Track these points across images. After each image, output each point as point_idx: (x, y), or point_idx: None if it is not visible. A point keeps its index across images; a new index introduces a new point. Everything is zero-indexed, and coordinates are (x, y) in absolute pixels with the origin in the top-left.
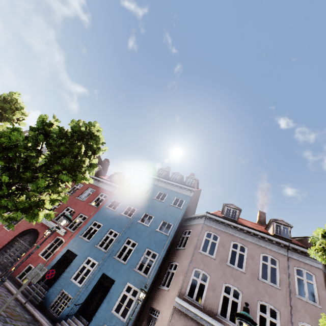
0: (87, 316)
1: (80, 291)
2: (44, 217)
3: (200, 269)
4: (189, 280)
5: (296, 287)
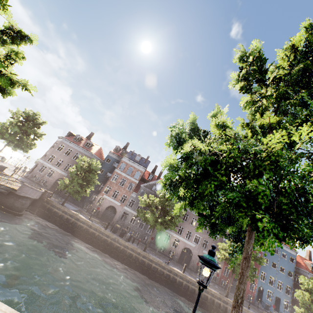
0: (274, 309)
1: (272, 303)
2: None
3: None
4: None
5: None
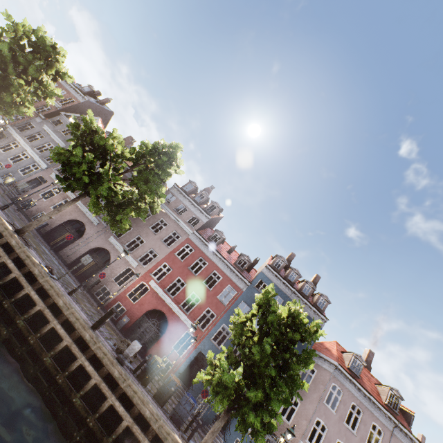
0: None
1: None
2: (171, 301)
3: (321, 420)
4: (311, 427)
5: None
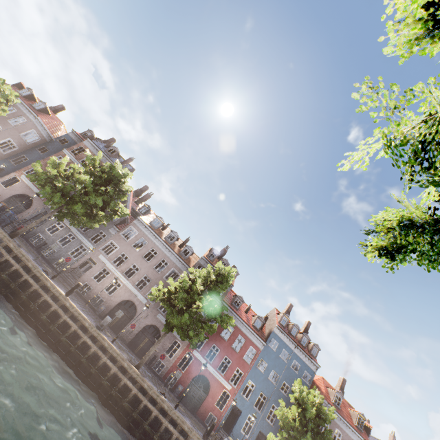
0: None
1: None
2: (211, 366)
3: None
4: None
5: None
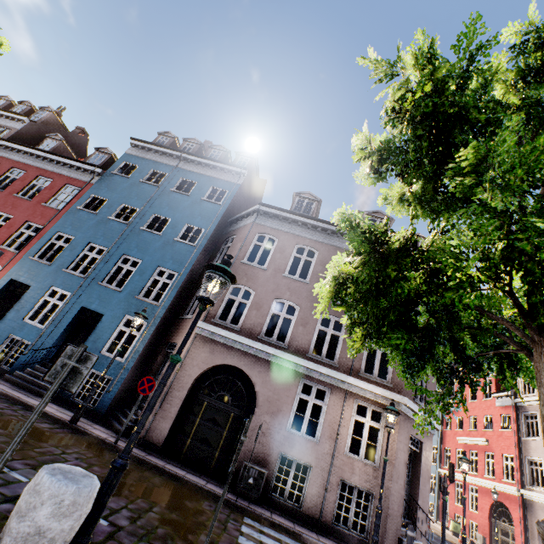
0: None
1: (43, 334)
2: None
3: (241, 285)
4: (223, 301)
5: None
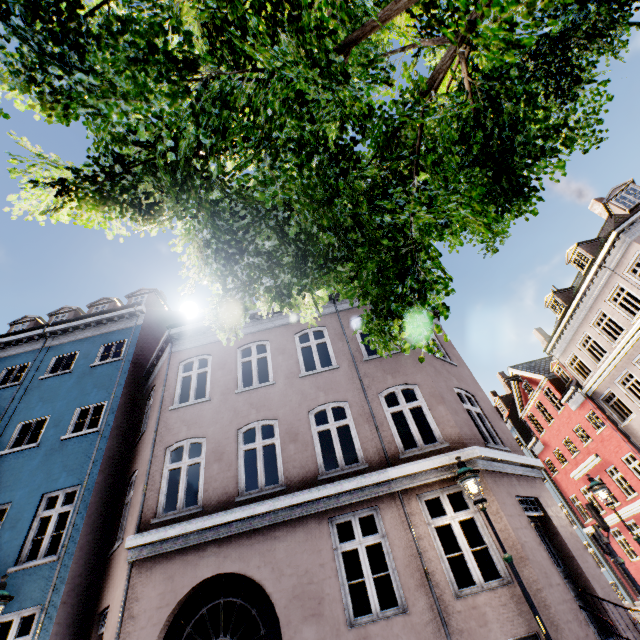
0: None
1: None
2: None
3: (182, 441)
4: (161, 480)
5: (363, 347)
